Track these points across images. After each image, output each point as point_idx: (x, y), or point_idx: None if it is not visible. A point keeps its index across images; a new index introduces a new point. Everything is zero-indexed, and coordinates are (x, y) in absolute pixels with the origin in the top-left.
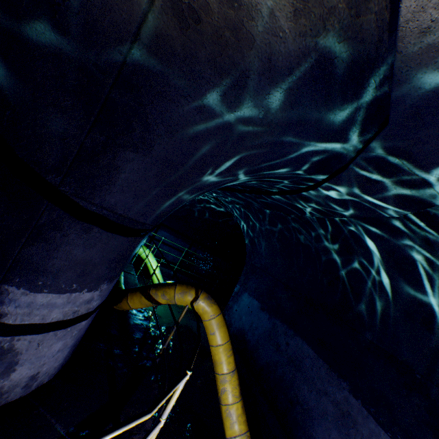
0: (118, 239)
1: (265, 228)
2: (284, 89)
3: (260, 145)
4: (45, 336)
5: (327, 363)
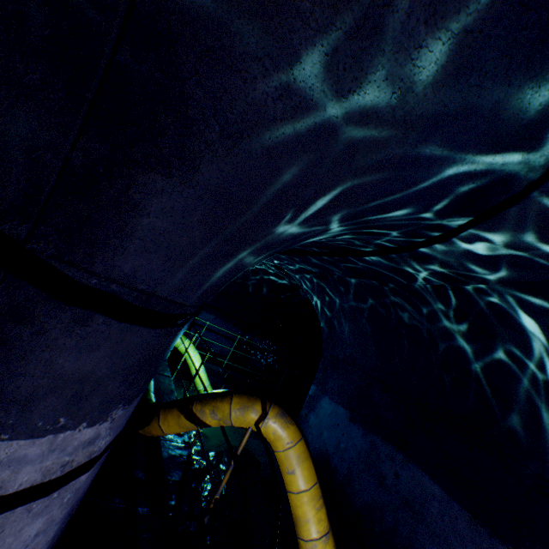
0: (139, 333)
1: (348, 303)
2: (453, 33)
3: (379, 164)
4: (7, 517)
5: (467, 509)
